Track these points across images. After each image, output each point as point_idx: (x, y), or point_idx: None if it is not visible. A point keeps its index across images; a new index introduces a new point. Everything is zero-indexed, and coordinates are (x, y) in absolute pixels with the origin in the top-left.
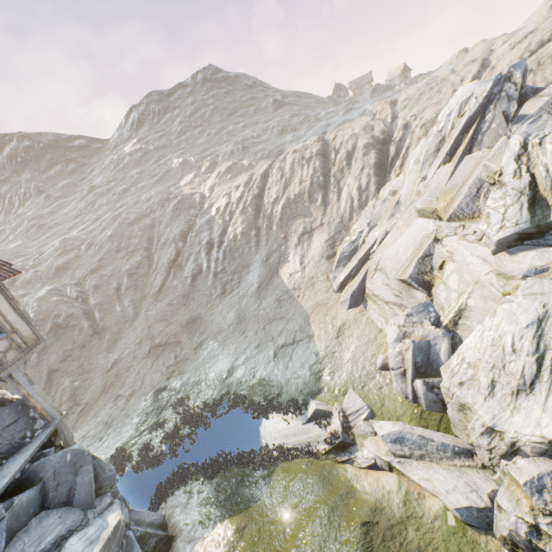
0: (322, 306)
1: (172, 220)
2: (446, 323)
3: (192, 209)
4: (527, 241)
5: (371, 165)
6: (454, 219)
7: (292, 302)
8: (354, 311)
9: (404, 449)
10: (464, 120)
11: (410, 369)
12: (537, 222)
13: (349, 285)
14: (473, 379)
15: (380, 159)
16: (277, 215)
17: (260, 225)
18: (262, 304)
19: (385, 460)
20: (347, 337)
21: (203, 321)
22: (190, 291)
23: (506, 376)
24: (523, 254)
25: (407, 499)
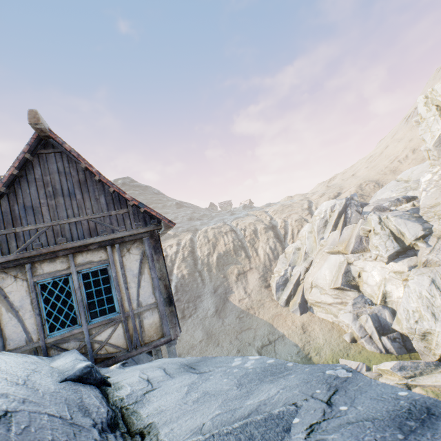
0: (278, 316)
1: None
2: (379, 303)
3: None
4: (400, 256)
5: (272, 237)
6: (354, 253)
7: (252, 317)
8: (306, 315)
9: (408, 372)
10: (337, 213)
11: (375, 331)
12: (402, 246)
13: (293, 300)
14: (421, 317)
15: (276, 235)
16: (213, 262)
17: (200, 269)
18: (225, 321)
19: (402, 383)
20: (311, 331)
21: None
22: None
23: (437, 308)
24: (401, 261)
25: (436, 394)
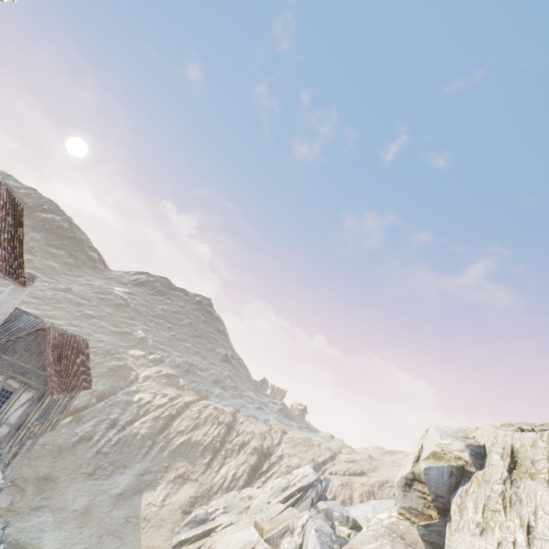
0: None
1: (104, 374)
2: None
3: (124, 380)
4: None
5: (250, 464)
6: (268, 541)
7: (137, 529)
8: None
9: None
10: (300, 485)
11: None
12: None
13: (185, 547)
14: None
15: (257, 465)
16: (175, 443)
17: (158, 440)
18: (114, 511)
19: None
20: None
21: (57, 486)
22: (69, 447)
23: None
24: None
25: None
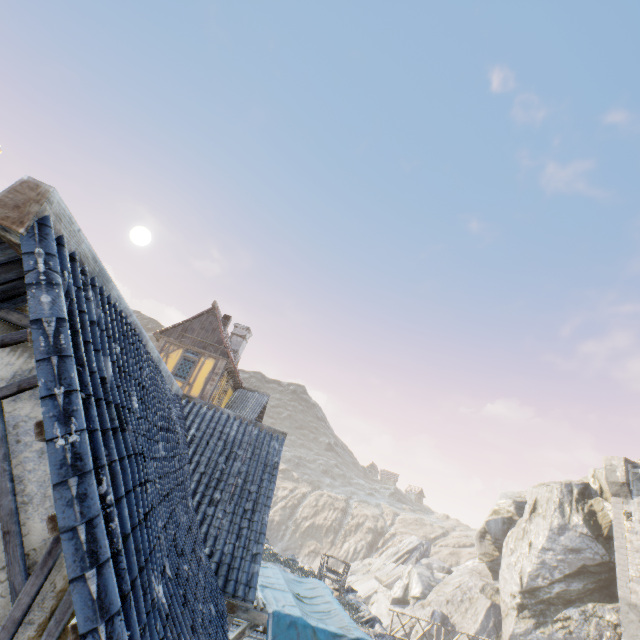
0: None
1: None
2: None
3: None
4: (400, 604)
5: (367, 540)
6: (386, 586)
7: None
8: None
9: None
10: (406, 549)
11: None
12: (404, 596)
13: None
14: None
15: (373, 542)
16: (303, 527)
17: (289, 525)
18: None
19: None
20: None
21: None
22: None
23: None
24: (397, 607)
25: None
